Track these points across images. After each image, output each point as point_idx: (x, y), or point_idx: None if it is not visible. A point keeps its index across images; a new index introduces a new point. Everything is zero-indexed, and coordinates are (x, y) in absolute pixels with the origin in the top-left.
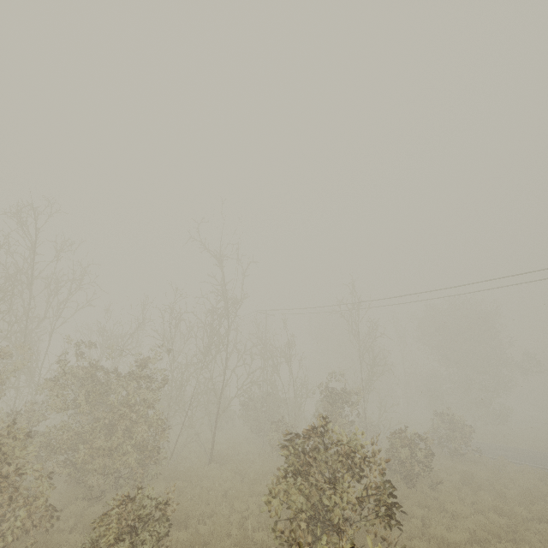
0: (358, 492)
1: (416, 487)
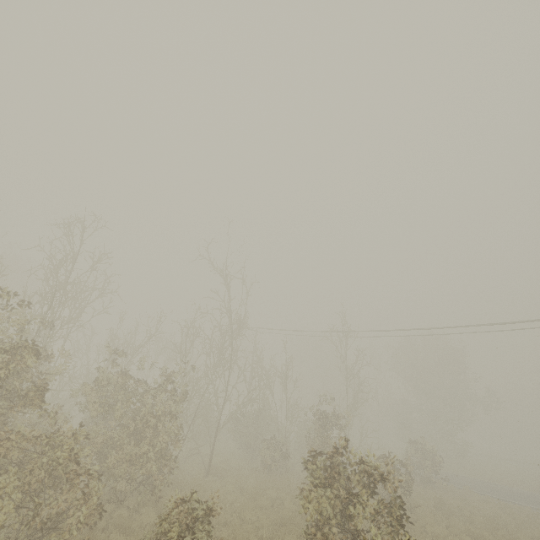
0: (374, 506)
1: None
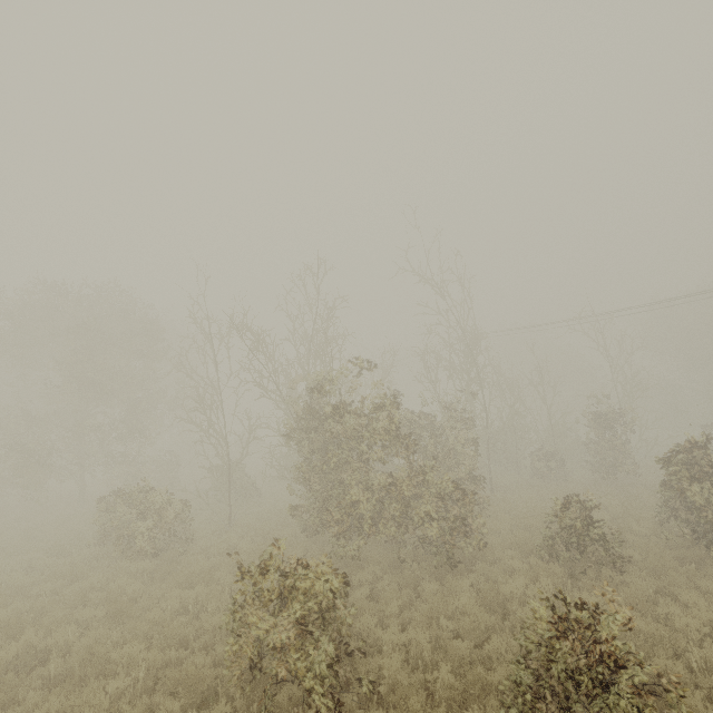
0: None
1: None
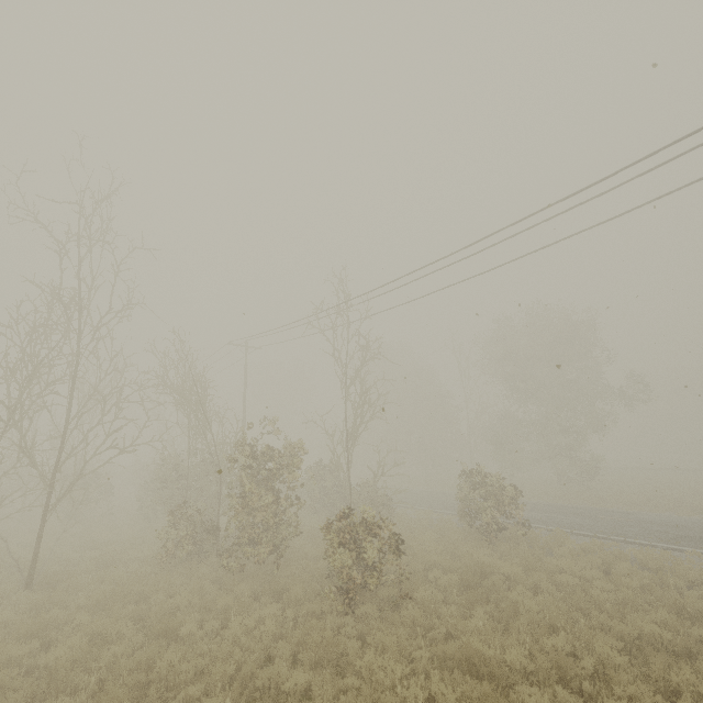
0: None
1: (367, 607)
